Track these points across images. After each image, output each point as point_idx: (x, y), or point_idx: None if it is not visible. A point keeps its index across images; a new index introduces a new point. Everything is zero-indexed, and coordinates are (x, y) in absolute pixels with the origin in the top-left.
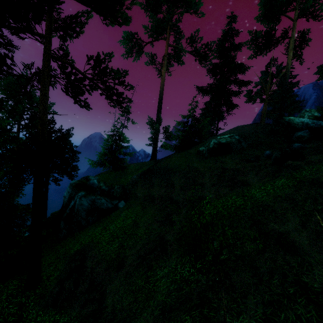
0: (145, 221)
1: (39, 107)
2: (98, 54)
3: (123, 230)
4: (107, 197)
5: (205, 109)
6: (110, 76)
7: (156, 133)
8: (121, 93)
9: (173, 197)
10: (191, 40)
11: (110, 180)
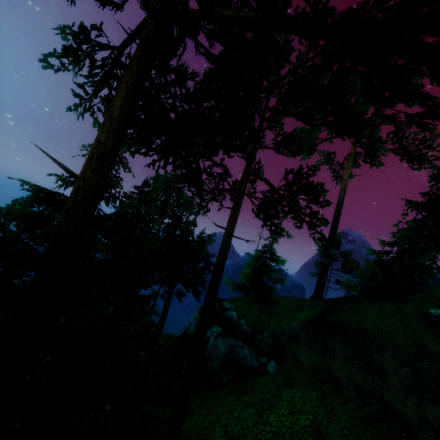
0: (338, 437)
1: (225, 229)
2: (300, 169)
3: (297, 438)
4: (251, 346)
5: (412, 230)
6: (310, 195)
7: (330, 260)
8: (315, 214)
9: (389, 400)
10: (396, 135)
11: (253, 316)
